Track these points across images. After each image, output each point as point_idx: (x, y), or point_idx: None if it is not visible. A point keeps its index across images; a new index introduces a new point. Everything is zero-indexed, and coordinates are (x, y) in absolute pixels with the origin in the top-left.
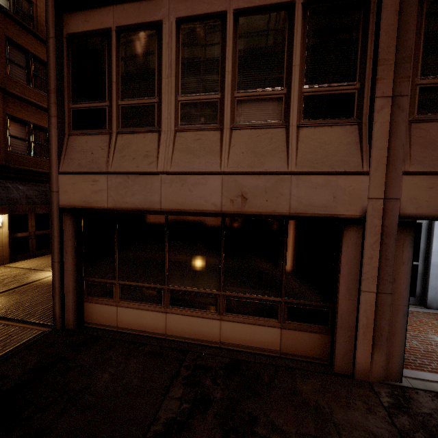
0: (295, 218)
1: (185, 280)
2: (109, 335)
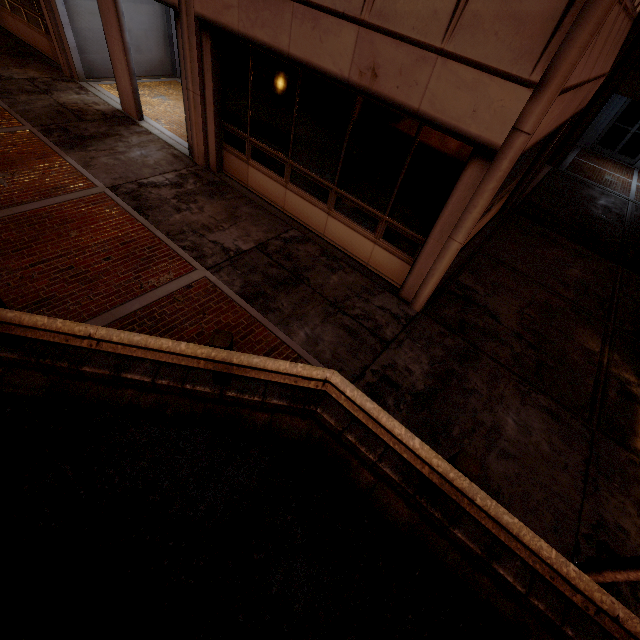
0: None
1: None
2: None
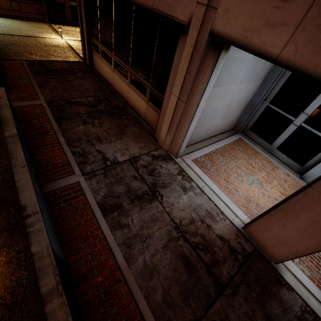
0: (165, 18)
1: (119, 54)
2: (96, 74)
